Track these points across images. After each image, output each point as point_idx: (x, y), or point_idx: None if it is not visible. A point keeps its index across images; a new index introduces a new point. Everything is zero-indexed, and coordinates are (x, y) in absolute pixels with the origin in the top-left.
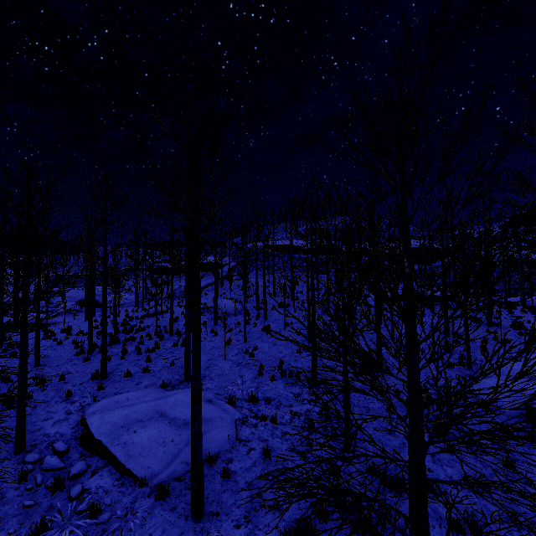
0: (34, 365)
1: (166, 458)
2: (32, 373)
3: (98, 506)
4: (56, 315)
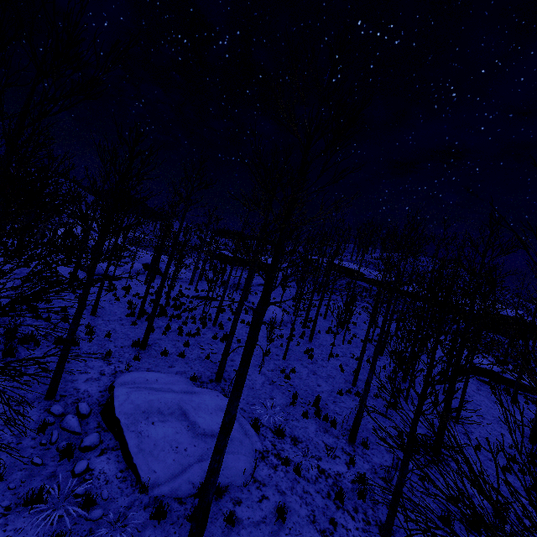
0: (91, 313)
1: (174, 468)
2: (86, 320)
3: (94, 496)
4: (119, 278)
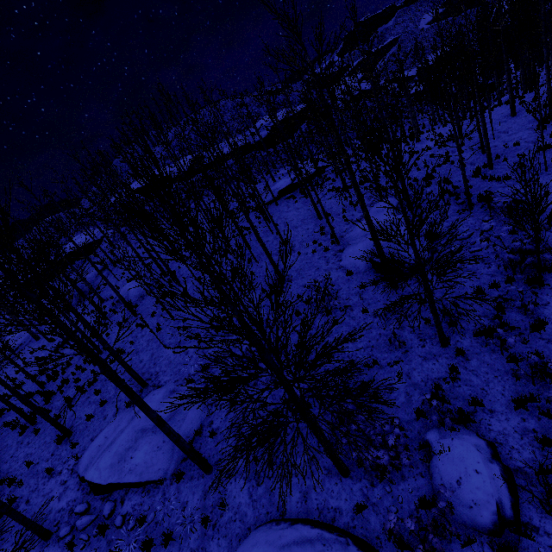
0: None
1: (167, 455)
2: None
3: (142, 516)
4: None
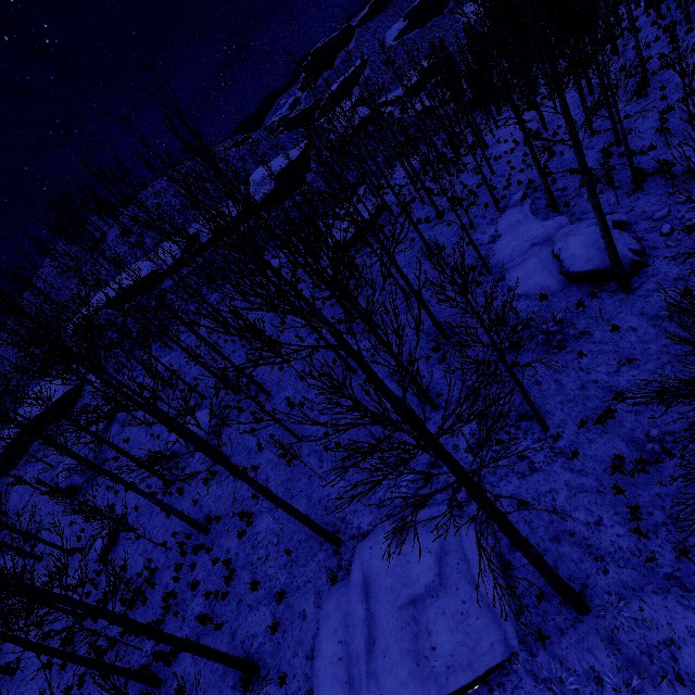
0: None
1: (486, 619)
2: None
3: None
4: None
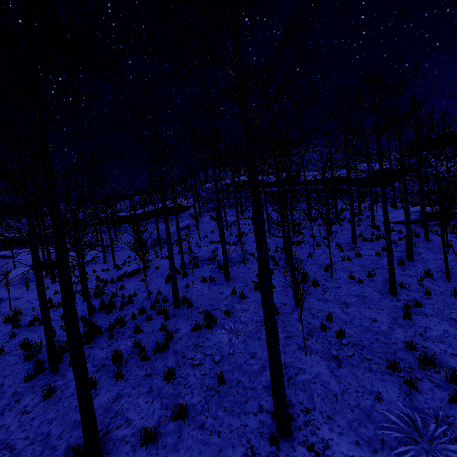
0: None
1: None
2: None
3: None
4: None
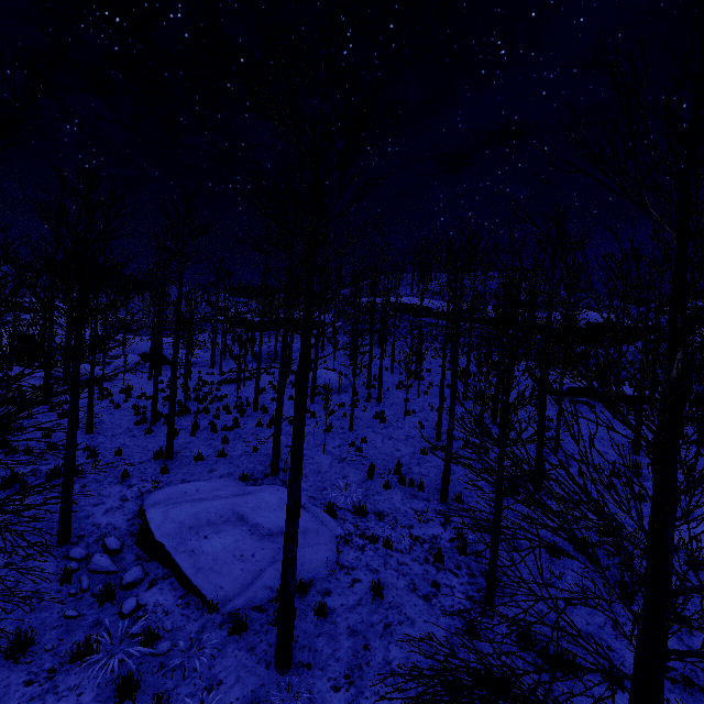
0: (86, 432)
1: (244, 578)
2: (82, 441)
3: (156, 630)
4: (115, 374)
